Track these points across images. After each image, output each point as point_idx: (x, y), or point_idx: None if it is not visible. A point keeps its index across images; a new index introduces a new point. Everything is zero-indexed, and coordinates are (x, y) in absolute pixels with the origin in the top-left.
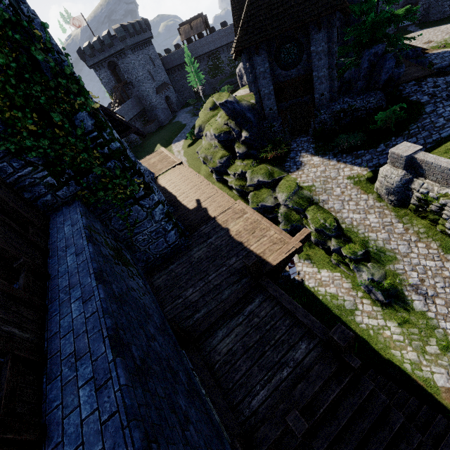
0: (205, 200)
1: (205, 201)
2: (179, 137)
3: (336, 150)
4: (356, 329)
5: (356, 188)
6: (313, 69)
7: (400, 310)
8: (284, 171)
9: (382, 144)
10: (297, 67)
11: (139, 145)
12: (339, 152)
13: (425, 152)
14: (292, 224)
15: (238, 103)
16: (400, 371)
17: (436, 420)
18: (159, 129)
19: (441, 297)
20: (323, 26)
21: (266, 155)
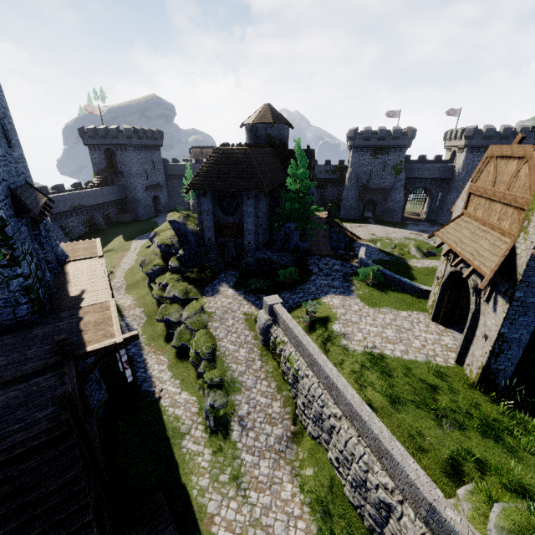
0: (90, 292)
1: (89, 293)
2: (146, 236)
3: (248, 289)
4: (176, 452)
5: (245, 324)
6: (244, 222)
7: (221, 439)
8: (201, 293)
9: (277, 294)
10: (233, 216)
11: (102, 229)
12: (249, 291)
13: (295, 308)
14: (182, 343)
15: (184, 225)
16: (186, 496)
17: (168, 529)
18: (133, 221)
19: (255, 431)
20: (252, 197)
21: (191, 275)
